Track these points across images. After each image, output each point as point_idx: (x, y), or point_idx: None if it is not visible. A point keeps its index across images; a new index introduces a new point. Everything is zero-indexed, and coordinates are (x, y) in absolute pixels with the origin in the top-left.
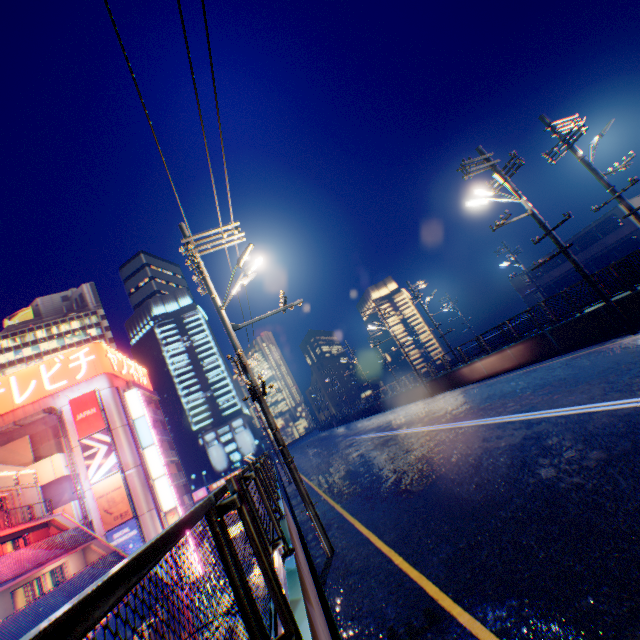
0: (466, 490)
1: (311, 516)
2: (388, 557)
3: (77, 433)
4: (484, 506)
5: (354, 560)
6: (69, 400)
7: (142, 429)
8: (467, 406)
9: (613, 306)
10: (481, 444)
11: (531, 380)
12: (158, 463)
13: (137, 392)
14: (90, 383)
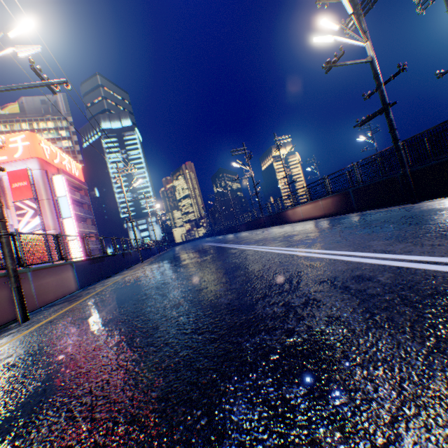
0: (135, 300)
1: (12, 288)
2: (1, 344)
3: (13, 197)
4: (102, 322)
5: (3, 336)
6: (7, 172)
7: (63, 205)
8: (264, 236)
9: (407, 174)
10: (216, 263)
11: (315, 226)
12: (73, 231)
13: (62, 178)
14: (25, 163)
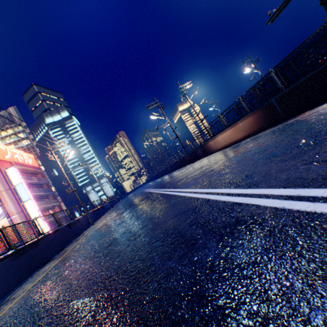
0: None
1: None
2: None
3: None
4: None
5: None
6: None
7: (21, 191)
8: (199, 171)
9: None
10: (150, 250)
11: (254, 144)
12: (34, 210)
13: (14, 169)
14: None
